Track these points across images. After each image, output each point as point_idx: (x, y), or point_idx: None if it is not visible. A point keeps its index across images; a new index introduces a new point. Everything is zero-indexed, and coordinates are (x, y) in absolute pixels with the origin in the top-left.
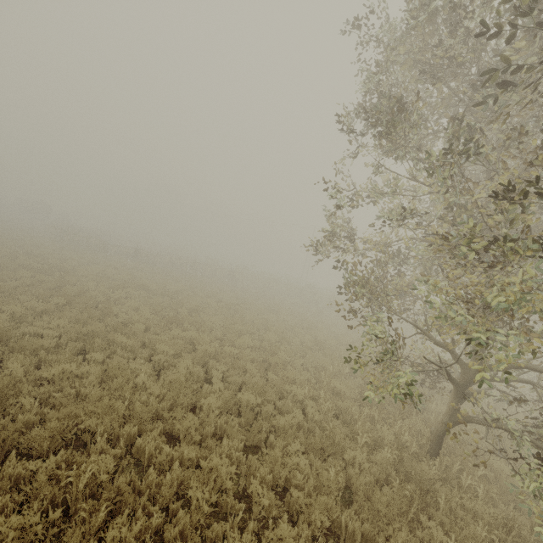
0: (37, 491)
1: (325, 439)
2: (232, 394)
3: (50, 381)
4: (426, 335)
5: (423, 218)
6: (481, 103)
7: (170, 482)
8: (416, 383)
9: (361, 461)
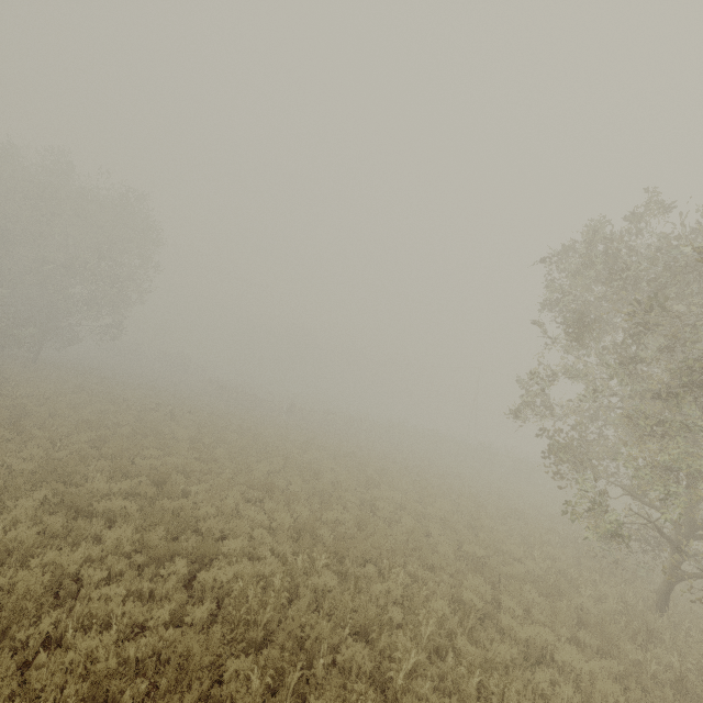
0: (372, 583)
1: (551, 586)
2: (456, 546)
3: (325, 523)
4: (634, 495)
5: (615, 392)
6: (639, 336)
7: (448, 590)
8: (636, 551)
9: (588, 605)
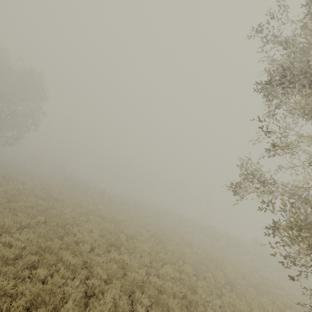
0: None
1: None
2: None
3: None
4: None
5: None
6: None
7: None
8: None
9: None
